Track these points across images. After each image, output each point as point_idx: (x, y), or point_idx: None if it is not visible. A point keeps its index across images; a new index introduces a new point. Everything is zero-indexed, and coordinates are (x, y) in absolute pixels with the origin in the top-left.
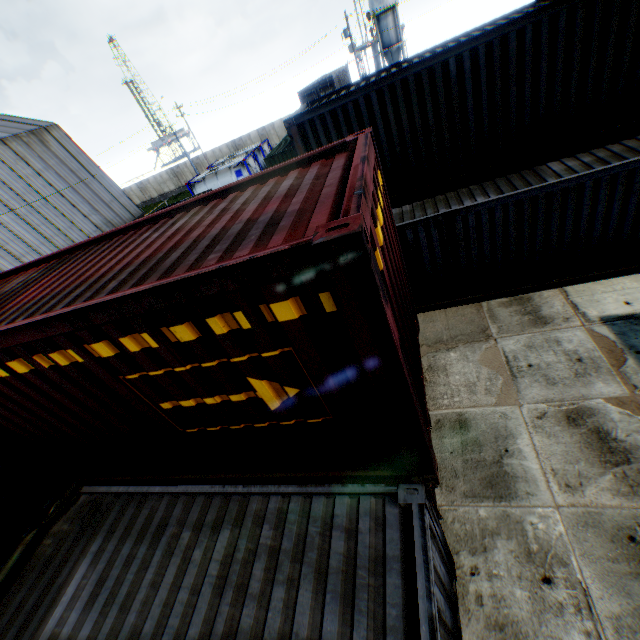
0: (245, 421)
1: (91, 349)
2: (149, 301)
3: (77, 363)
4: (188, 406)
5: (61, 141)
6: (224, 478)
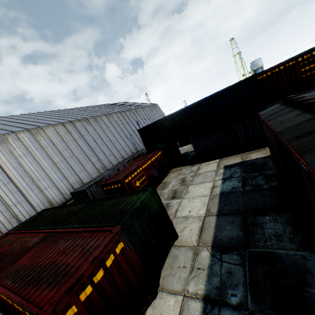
0: (314, 70)
1: (296, 60)
2: (312, 49)
3: (291, 64)
4: (306, 69)
5: (158, 108)
6: (301, 91)
